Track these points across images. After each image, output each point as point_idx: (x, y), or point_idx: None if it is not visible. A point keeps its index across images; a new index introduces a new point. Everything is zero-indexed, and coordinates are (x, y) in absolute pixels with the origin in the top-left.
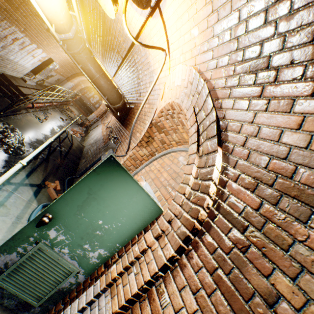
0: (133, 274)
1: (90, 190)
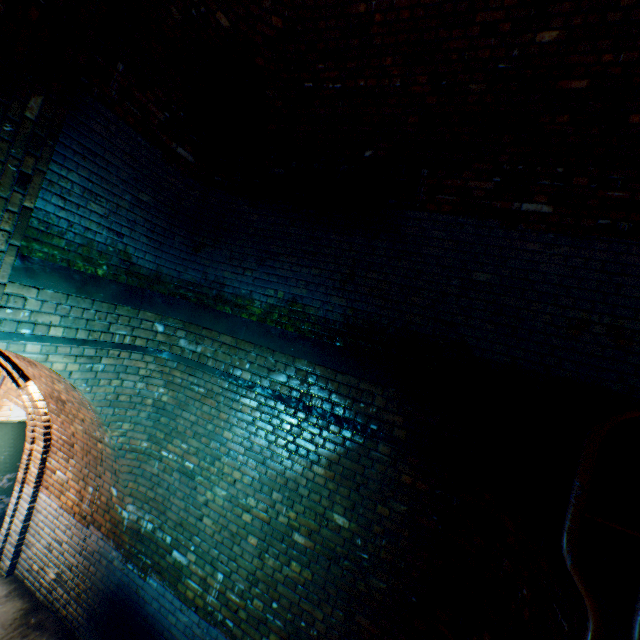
0: (33, 467)
1: None
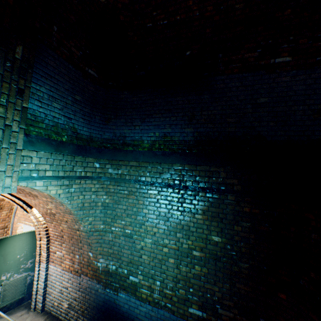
0: (43, 253)
1: (2, 255)
